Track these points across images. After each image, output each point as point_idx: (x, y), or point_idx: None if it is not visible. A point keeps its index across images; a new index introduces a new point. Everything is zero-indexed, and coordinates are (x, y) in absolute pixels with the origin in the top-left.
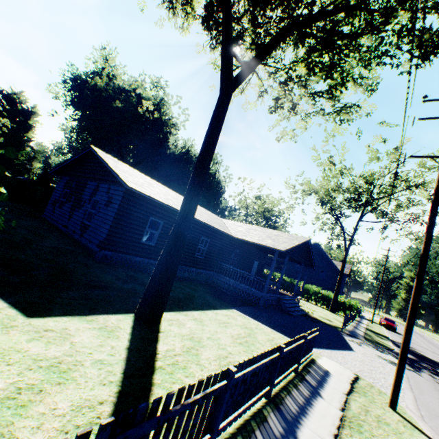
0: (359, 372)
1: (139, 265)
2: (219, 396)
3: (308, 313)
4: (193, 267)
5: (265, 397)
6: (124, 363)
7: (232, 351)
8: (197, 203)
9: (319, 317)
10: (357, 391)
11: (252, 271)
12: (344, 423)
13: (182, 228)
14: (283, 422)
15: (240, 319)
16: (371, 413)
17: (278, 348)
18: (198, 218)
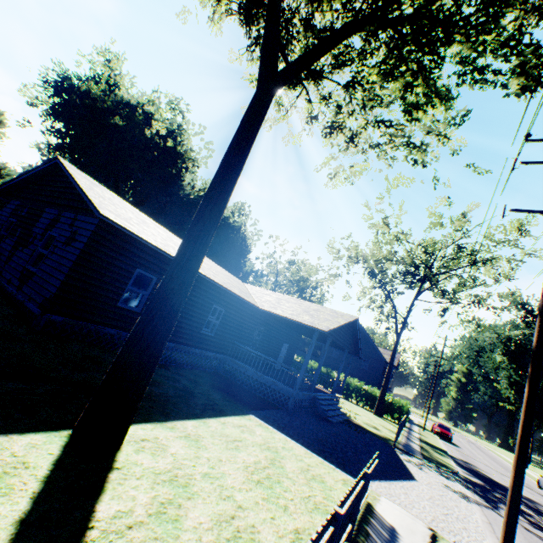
0: (434, 523)
1: (113, 340)
2: None
3: (350, 417)
4: (198, 347)
5: None
6: None
7: (243, 502)
8: (206, 245)
9: (364, 423)
10: None
11: (279, 356)
12: None
13: (176, 283)
14: None
15: (260, 432)
16: None
17: (332, 515)
18: (210, 277)
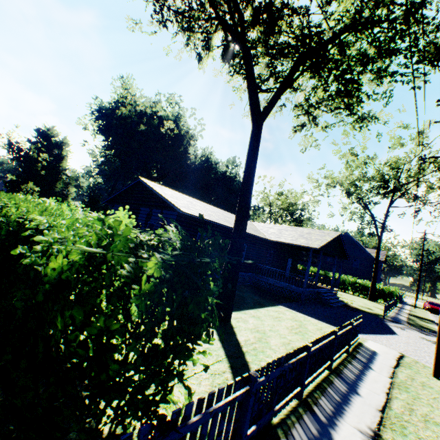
0: (404, 352)
1: None
2: (302, 362)
3: (347, 303)
4: None
5: (328, 369)
6: (223, 349)
7: (291, 339)
8: (246, 222)
9: (359, 306)
10: (402, 365)
11: (286, 268)
12: (393, 386)
13: (238, 244)
14: (345, 384)
15: (288, 313)
16: (416, 380)
17: (333, 332)
18: None
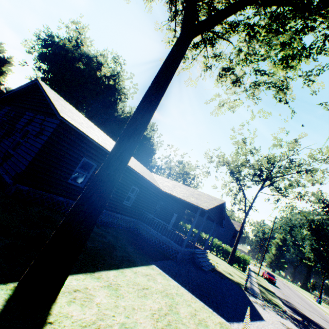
0: None
1: (63, 205)
2: None
3: (214, 266)
4: (120, 213)
5: None
6: None
7: None
8: (136, 142)
9: (223, 271)
10: None
11: (170, 222)
12: None
13: (111, 170)
14: None
15: (160, 280)
16: None
17: None
18: (132, 167)
